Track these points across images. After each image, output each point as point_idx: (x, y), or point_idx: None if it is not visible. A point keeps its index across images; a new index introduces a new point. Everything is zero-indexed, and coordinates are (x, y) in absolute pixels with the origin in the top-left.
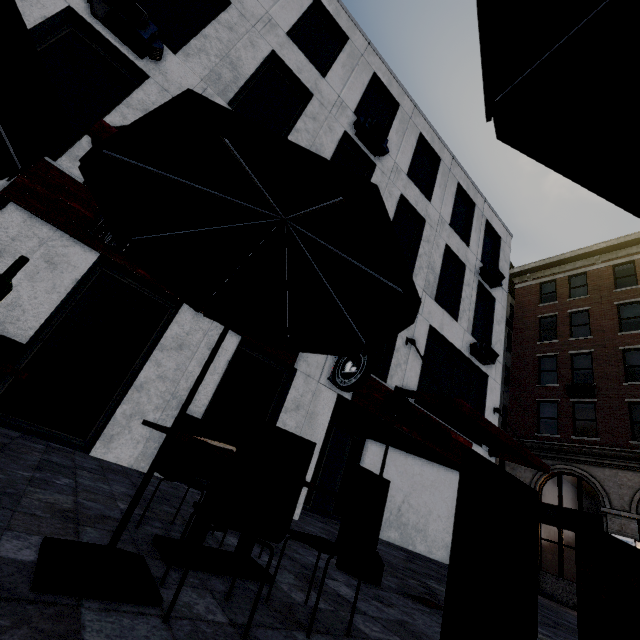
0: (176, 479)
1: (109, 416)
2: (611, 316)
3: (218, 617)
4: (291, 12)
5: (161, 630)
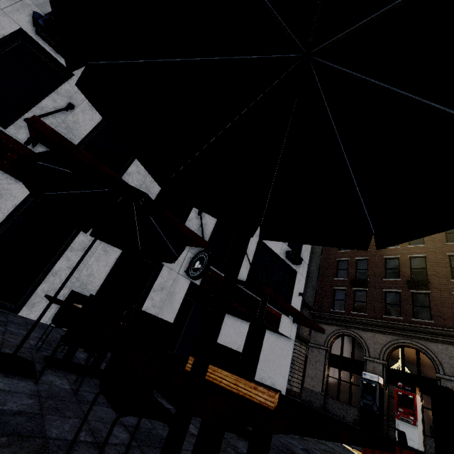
0: (63, 327)
1: (33, 291)
2: None
3: (66, 386)
4: None
5: (32, 385)
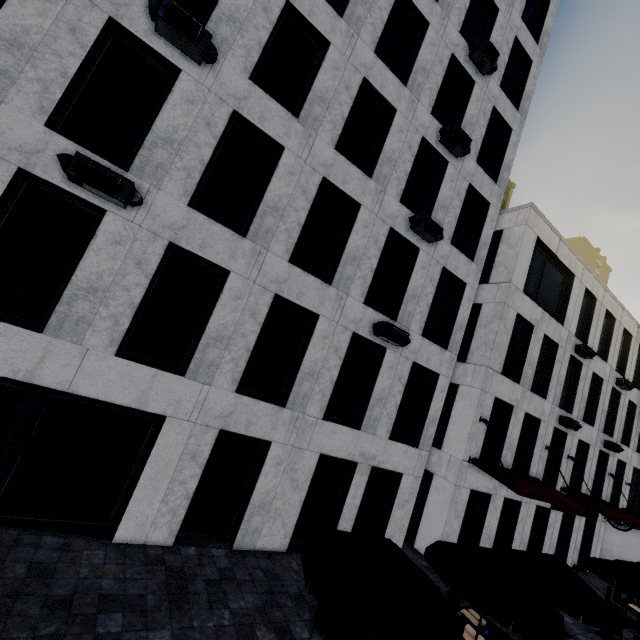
0: None
1: (560, 555)
2: None
3: None
4: (598, 337)
5: None
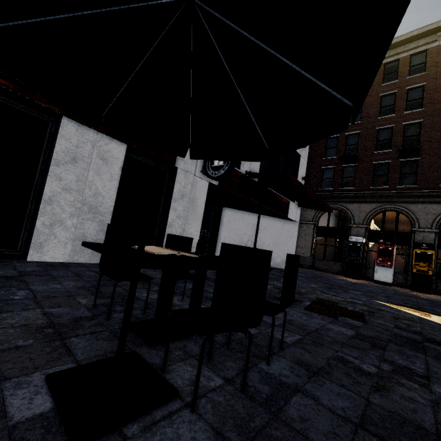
0: (127, 279)
1: (30, 228)
2: (376, 105)
3: (216, 381)
4: None
5: (196, 422)
